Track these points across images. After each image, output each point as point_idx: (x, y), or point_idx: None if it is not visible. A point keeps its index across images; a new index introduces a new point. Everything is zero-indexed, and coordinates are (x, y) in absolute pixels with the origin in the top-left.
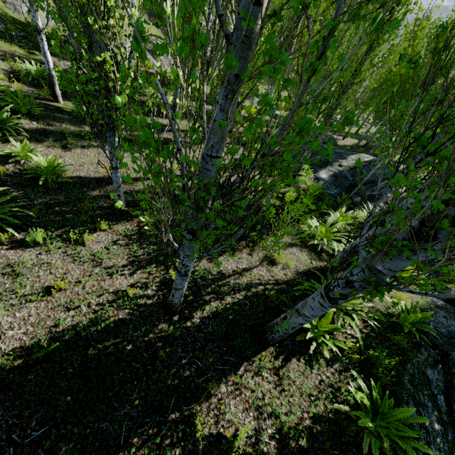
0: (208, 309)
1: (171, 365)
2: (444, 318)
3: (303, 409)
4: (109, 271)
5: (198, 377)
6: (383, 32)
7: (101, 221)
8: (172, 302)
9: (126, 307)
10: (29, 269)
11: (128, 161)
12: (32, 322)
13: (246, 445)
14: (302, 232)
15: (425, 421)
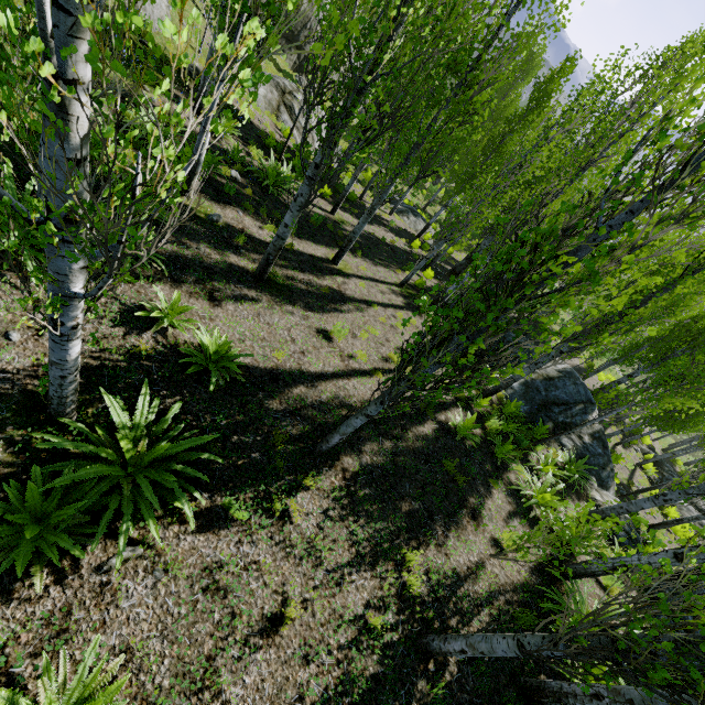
0: None
1: None
2: None
3: None
4: (335, 575)
5: None
6: (689, 298)
7: (311, 477)
8: (448, 654)
9: (372, 650)
10: (235, 576)
11: (298, 334)
12: (269, 694)
13: None
14: (514, 488)
15: None
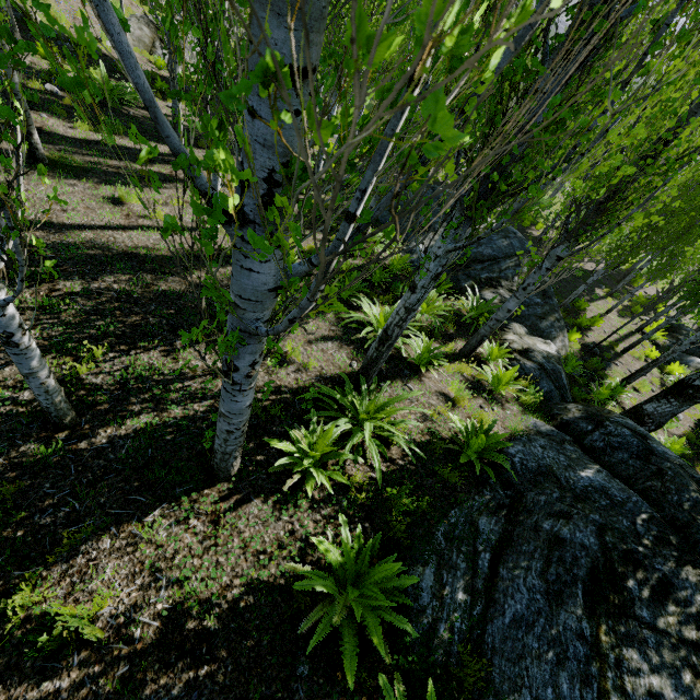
0: (131, 424)
1: (21, 508)
2: (542, 448)
3: (237, 572)
4: None
5: (67, 525)
6: None
7: None
8: (41, 405)
9: None
10: None
11: (69, 199)
12: None
13: (105, 628)
14: (354, 322)
15: (413, 581)
